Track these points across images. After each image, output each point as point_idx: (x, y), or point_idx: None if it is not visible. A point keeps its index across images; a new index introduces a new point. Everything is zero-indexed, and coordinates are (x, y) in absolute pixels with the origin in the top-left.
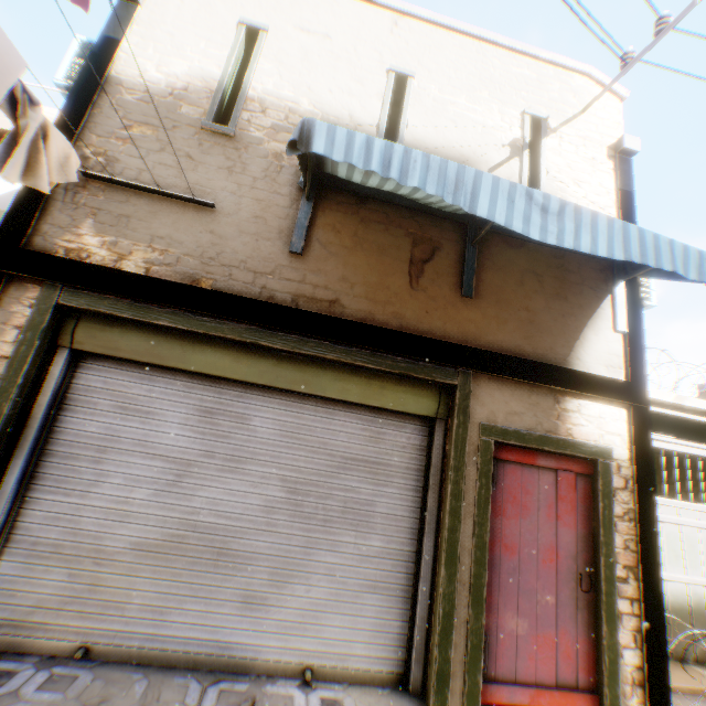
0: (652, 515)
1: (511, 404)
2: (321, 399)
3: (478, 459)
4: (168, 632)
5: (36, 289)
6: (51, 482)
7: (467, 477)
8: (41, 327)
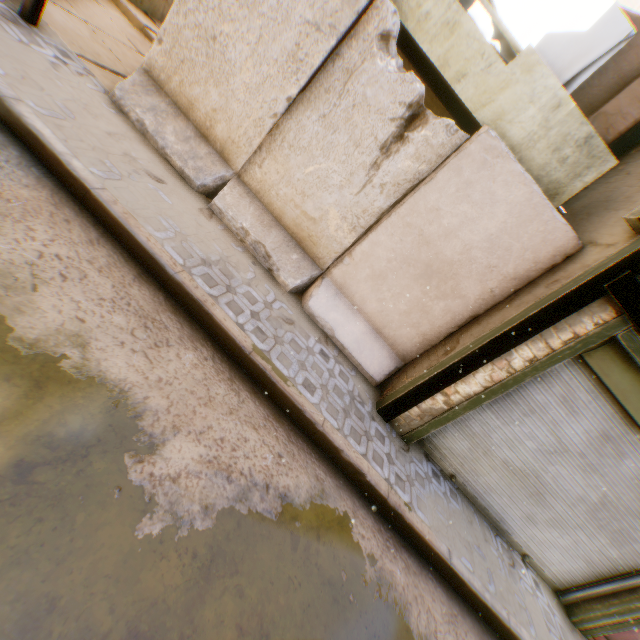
0: None
1: None
2: None
3: None
4: (486, 498)
5: (608, 313)
6: (495, 406)
7: None
8: (588, 344)
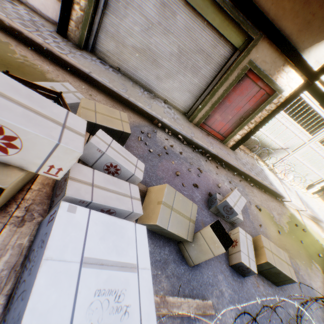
0: (275, 114)
1: (266, 58)
2: (204, 20)
3: (240, 71)
4: (137, 75)
5: None
6: (111, 10)
7: (232, 75)
8: None
